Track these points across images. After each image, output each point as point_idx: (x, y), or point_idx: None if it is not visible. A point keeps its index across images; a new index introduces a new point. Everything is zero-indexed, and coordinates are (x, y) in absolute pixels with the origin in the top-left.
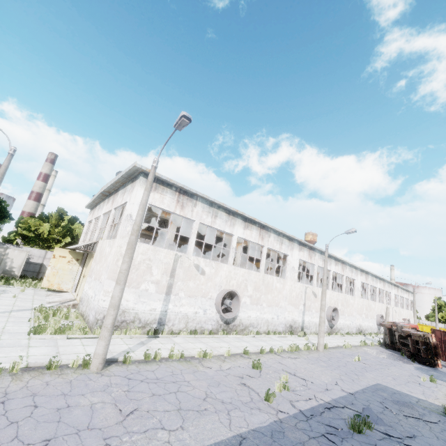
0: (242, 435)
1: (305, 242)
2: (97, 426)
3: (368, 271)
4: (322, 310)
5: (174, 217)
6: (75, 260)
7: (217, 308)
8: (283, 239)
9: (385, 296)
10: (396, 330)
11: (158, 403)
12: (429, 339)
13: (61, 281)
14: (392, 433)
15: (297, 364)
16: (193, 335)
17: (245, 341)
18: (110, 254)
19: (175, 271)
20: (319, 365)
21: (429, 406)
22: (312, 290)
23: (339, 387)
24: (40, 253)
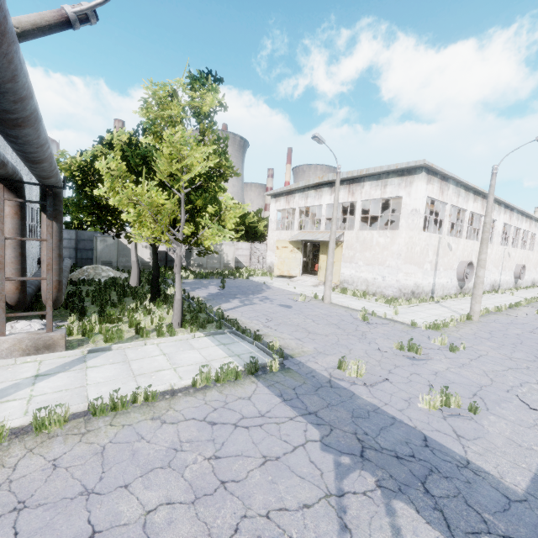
0: None
1: (511, 204)
2: None
3: None
4: None
5: None
6: (296, 249)
7: (458, 277)
8: (495, 205)
9: None
10: None
11: None
12: None
13: (289, 268)
14: None
15: None
16: (452, 299)
17: (484, 300)
18: (394, 243)
19: (438, 251)
20: None
21: None
22: (508, 251)
23: None
24: None
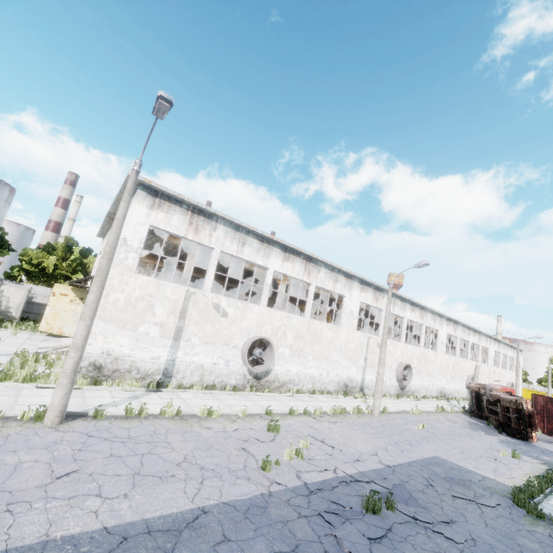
0: (204, 508)
1: (369, 280)
2: (10, 488)
3: (458, 320)
4: (380, 365)
5: (193, 245)
6: (79, 300)
7: (243, 359)
8: (338, 276)
9: (480, 353)
10: (484, 394)
11: (111, 465)
12: (523, 405)
13: (62, 325)
14: (423, 517)
15: (334, 429)
16: (208, 391)
17: (277, 401)
18: None
19: (186, 311)
20: (364, 432)
21: (495, 486)
22: (377, 342)
23: (377, 458)
24: (45, 291)
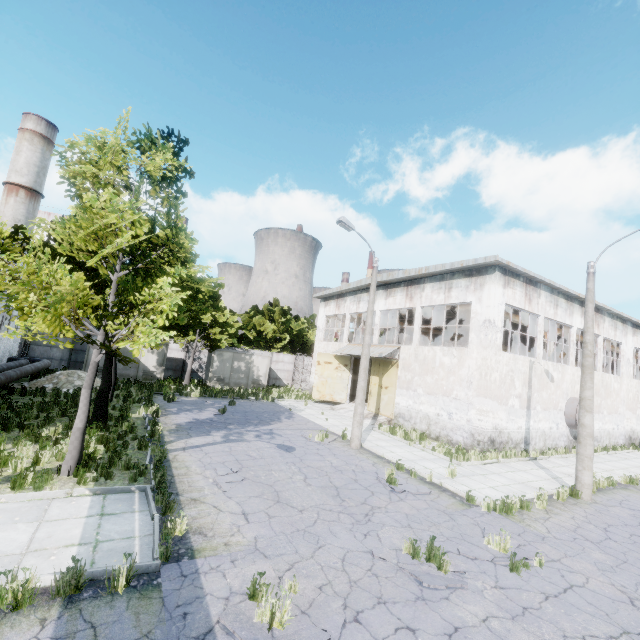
0: None
1: None
2: None
3: None
4: None
5: None
6: (343, 367)
7: (568, 421)
8: (616, 322)
9: None
10: None
11: None
12: None
13: (333, 392)
14: None
15: None
16: (559, 455)
17: (613, 461)
18: (462, 366)
19: (531, 381)
20: None
21: None
22: None
23: None
24: None
